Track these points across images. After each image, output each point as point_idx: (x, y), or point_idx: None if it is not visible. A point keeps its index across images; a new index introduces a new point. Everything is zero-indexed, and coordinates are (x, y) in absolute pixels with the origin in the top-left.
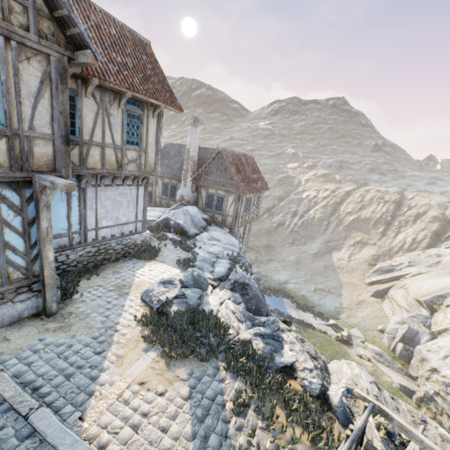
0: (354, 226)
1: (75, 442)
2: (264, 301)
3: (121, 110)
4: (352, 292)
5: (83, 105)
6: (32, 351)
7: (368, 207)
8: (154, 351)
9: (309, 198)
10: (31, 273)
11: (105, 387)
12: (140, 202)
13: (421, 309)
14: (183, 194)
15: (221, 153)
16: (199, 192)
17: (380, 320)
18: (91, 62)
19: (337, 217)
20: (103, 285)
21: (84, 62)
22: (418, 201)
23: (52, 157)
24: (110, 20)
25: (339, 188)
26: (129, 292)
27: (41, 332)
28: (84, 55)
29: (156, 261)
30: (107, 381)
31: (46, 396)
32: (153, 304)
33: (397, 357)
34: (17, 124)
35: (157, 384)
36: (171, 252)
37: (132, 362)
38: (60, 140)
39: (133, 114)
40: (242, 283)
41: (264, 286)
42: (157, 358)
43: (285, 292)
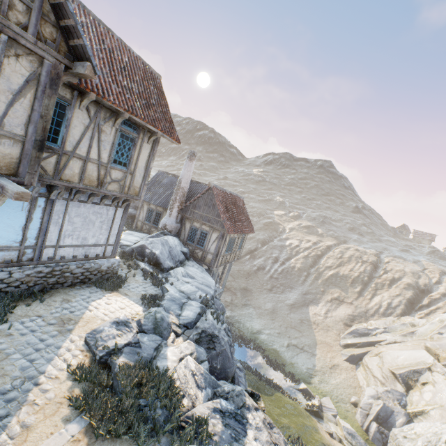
0: (332, 281)
1: None
2: (232, 359)
3: (115, 128)
4: (326, 353)
5: (73, 116)
6: None
7: (347, 265)
8: (77, 422)
9: (292, 246)
10: None
11: None
12: (116, 224)
13: (396, 383)
14: (166, 223)
15: (212, 189)
16: (183, 223)
17: (353, 391)
18: (89, 74)
19: (317, 270)
20: (43, 315)
21: (81, 73)
22: (394, 266)
23: (17, 160)
24: (125, 49)
25: (320, 241)
26: (73, 328)
27: None
28: (82, 66)
29: (118, 293)
30: None
31: None
32: (97, 351)
33: (371, 440)
34: None
35: None
36: (139, 285)
37: (41, 439)
38: (32, 143)
39: (128, 135)
40: (210, 334)
41: (236, 333)
42: (79, 434)
43: (257, 344)
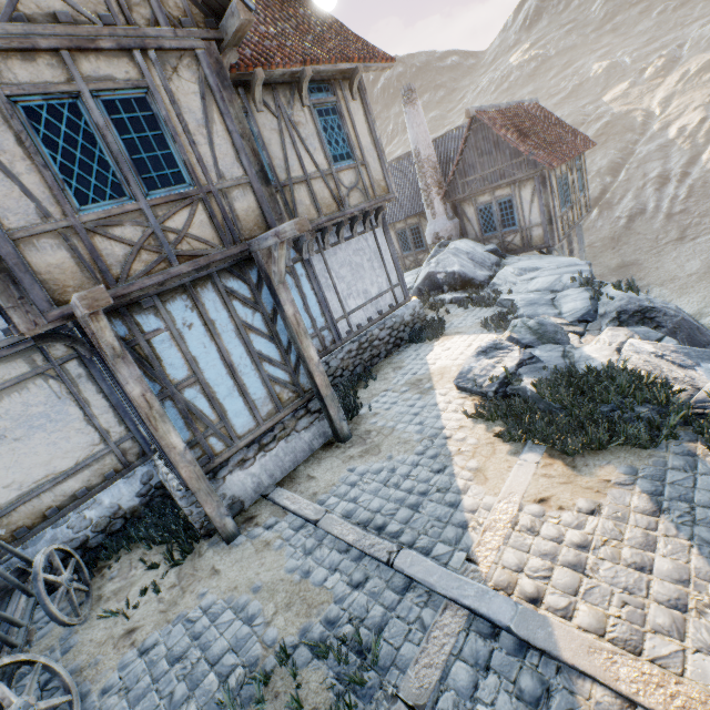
0: None
1: (483, 593)
2: (705, 330)
3: (306, 109)
4: None
5: (259, 128)
6: (348, 485)
7: None
8: (530, 451)
9: (688, 132)
10: (300, 388)
11: (479, 515)
12: (386, 254)
13: None
14: (435, 231)
15: (477, 120)
16: (461, 214)
17: None
18: (245, 18)
19: None
20: (388, 388)
21: (236, 31)
22: None
23: (258, 212)
24: None
25: None
26: (431, 386)
27: (345, 461)
28: (231, 16)
29: (447, 337)
30: (478, 505)
31: (399, 535)
32: (484, 388)
33: None
34: (203, 178)
35: (572, 498)
36: (463, 317)
37: (502, 474)
38: (256, 180)
39: (325, 108)
40: (636, 311)
41: None
42: (544, 460)
43: None
